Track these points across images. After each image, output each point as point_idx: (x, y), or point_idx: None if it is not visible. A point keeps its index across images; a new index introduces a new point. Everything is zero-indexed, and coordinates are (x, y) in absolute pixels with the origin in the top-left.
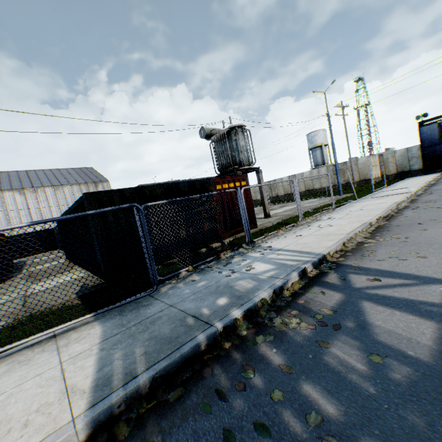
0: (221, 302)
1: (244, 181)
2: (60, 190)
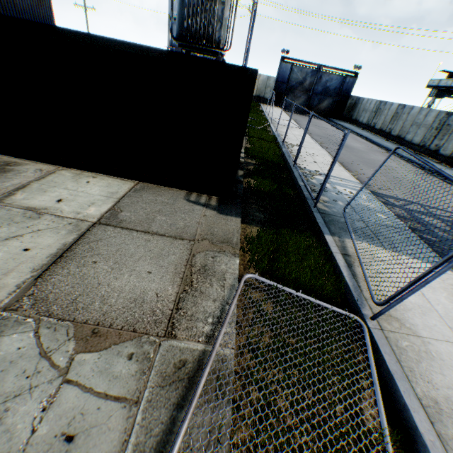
0: (382, 216)
1: None
2: None
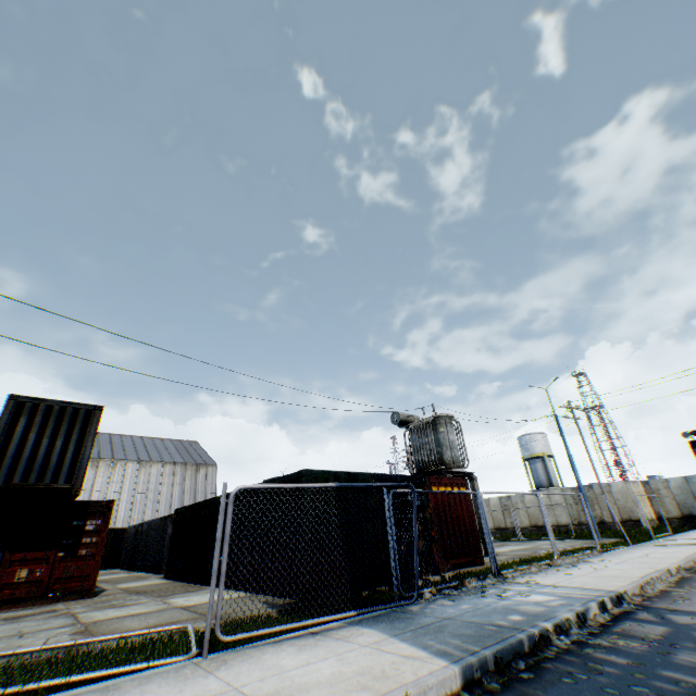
0: (514, 616)
1: (464, 487)
2: (146, 469)
